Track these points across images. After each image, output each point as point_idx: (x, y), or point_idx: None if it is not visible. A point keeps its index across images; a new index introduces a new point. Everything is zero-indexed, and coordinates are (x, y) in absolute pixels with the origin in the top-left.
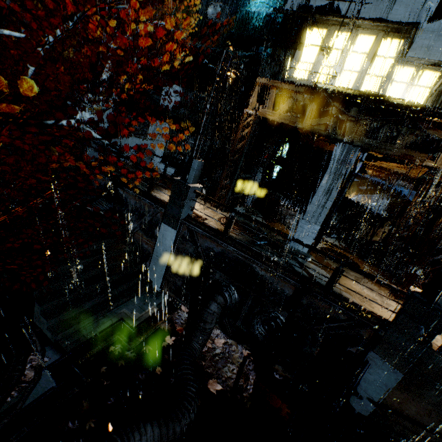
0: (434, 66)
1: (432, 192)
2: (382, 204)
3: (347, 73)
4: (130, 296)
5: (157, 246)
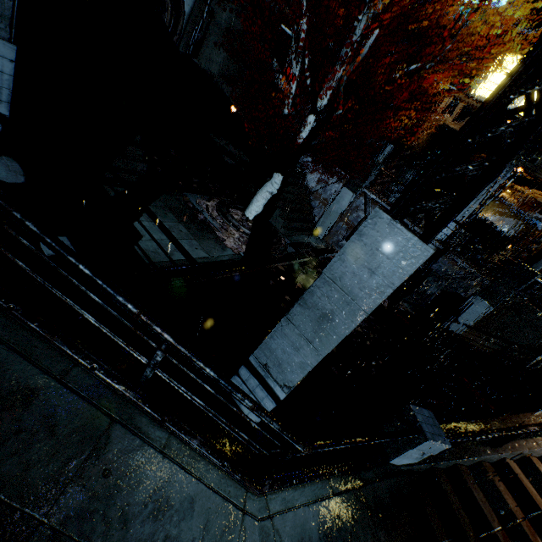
0: None
1: None
2: (514, 227)
3: None
4: (309, 233)
5: (333, 204)
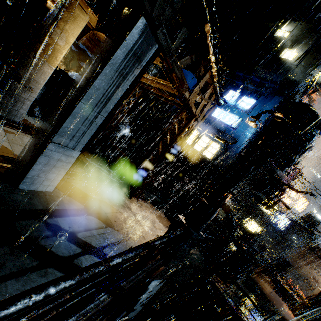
0: None
1: (137, 92)
2: None
3: None
4: None
5: None
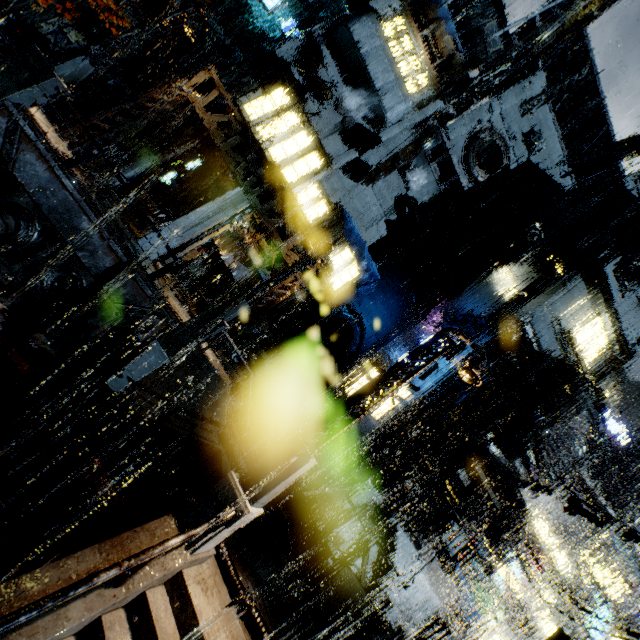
0: (328, 203)
1: None
2: (242, 275)
3: (280, 149)
4: None
5: None
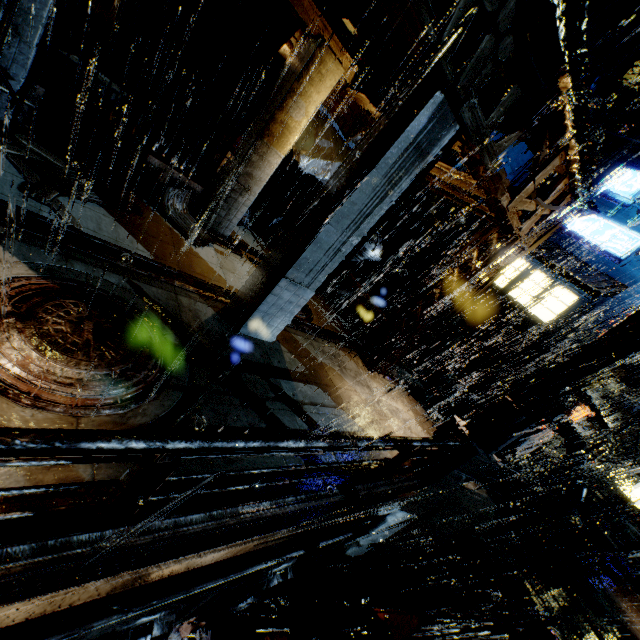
0: None
1: None
2: None
3: None
4: None
5: None
